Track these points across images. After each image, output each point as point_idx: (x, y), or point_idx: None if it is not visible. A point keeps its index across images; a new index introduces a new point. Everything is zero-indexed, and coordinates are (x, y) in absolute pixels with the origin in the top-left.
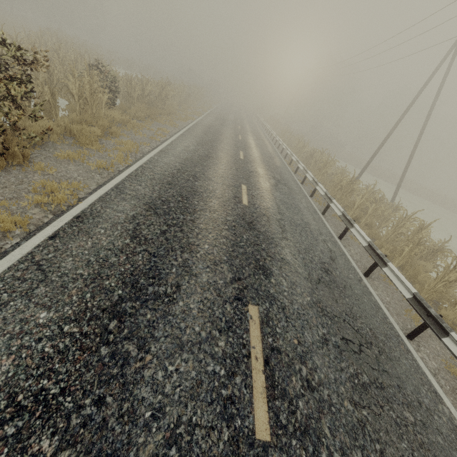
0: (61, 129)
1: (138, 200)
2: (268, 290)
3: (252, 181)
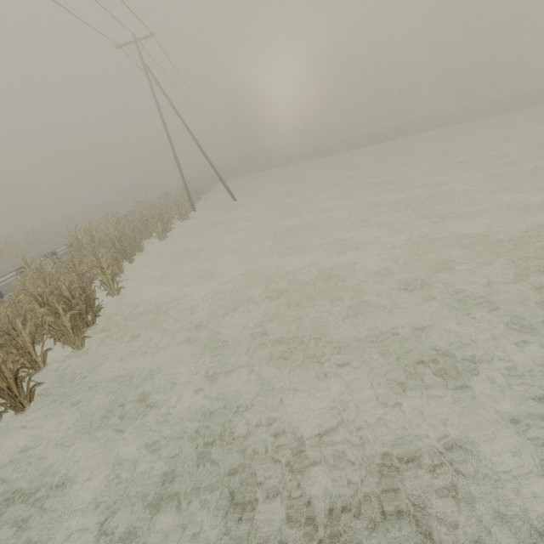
0: None
1: None
2: None
3: None
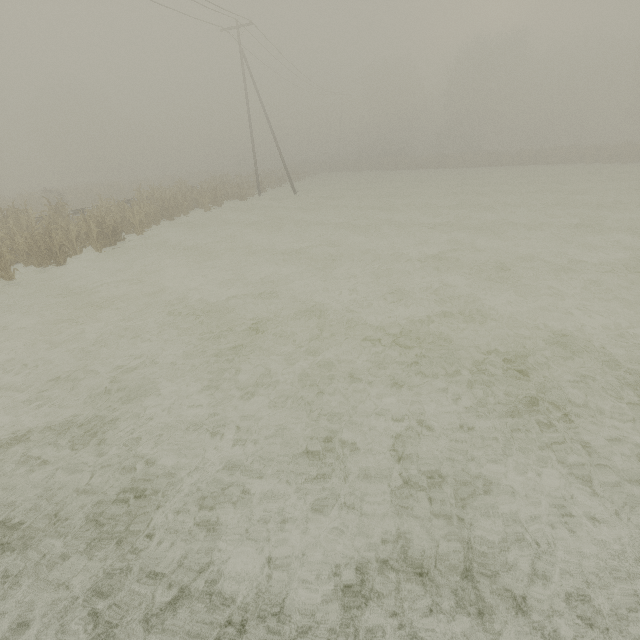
0: None
1: None
2: None
3: None
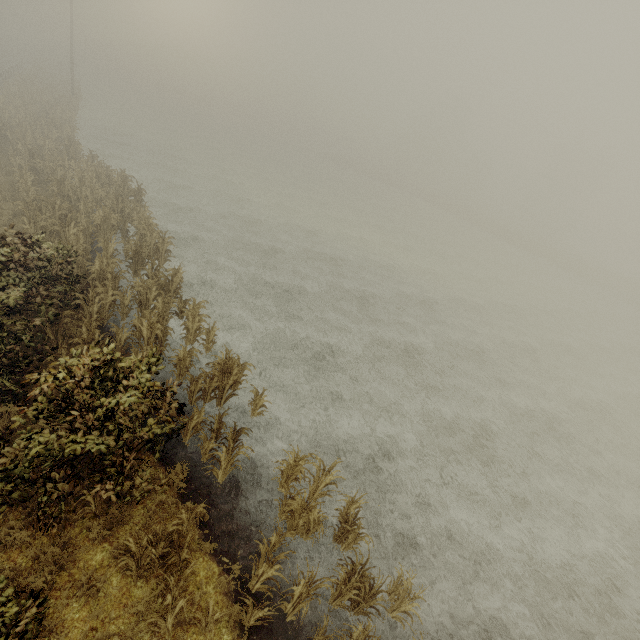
0: None
1: None
2: None
3: None
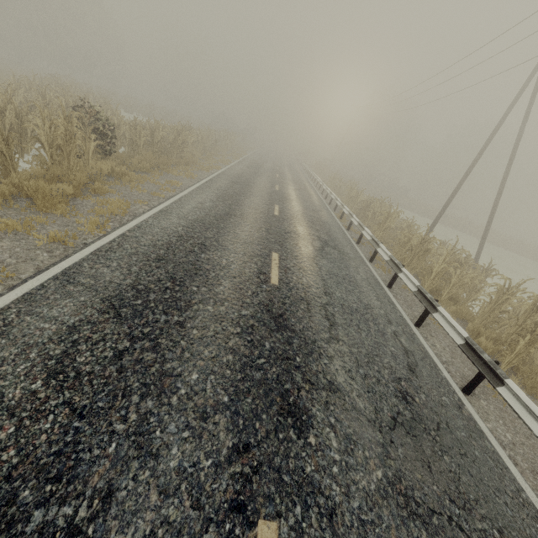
0: (14, 188)
1: (95, 293)
2: (302, 466)
3: (288, 246)
